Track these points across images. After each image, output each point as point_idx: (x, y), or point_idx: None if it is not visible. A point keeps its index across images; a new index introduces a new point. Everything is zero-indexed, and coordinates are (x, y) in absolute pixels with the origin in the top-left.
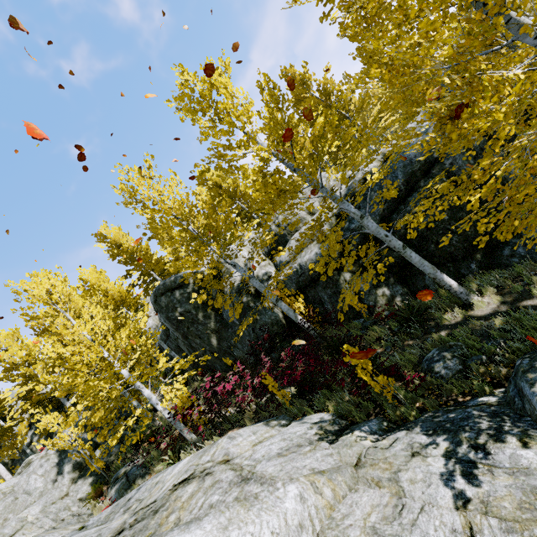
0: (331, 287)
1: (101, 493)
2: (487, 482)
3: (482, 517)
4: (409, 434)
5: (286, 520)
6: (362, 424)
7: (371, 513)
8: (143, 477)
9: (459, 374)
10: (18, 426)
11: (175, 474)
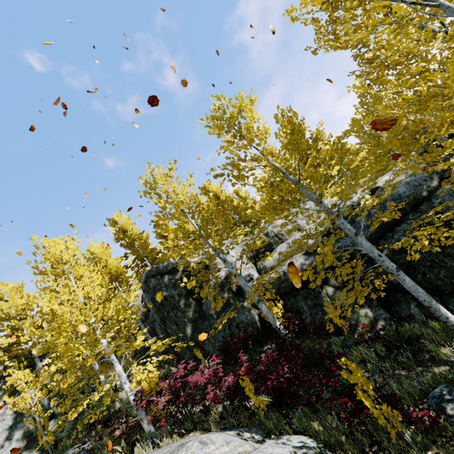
0: (311, 298)
1: None
2: None
3: None
4: None
5: None
6: None
7: None
8: None
9: None
10: None
11: None
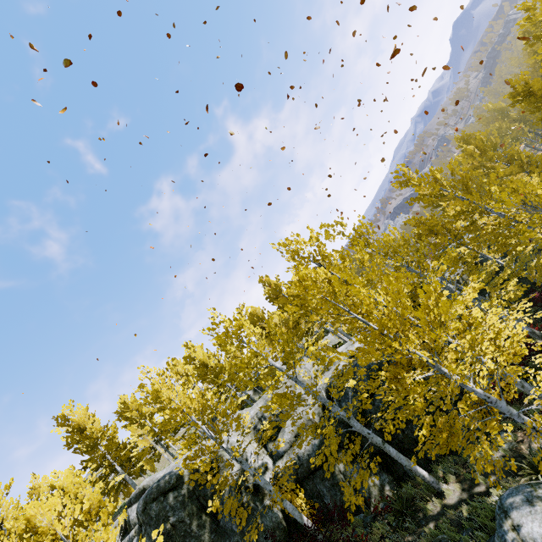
0: (328, 478)
1: None
2: None
3: None
4: None
5: None
6: None
7: None
8: None
9: None
10: None
11: None
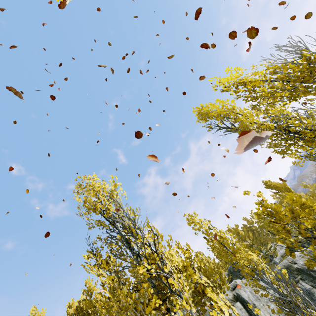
0: None
1: None
2: None
3: None
4: None
5: None
6: None
7: None
8: None
9: None
10: None
11: None
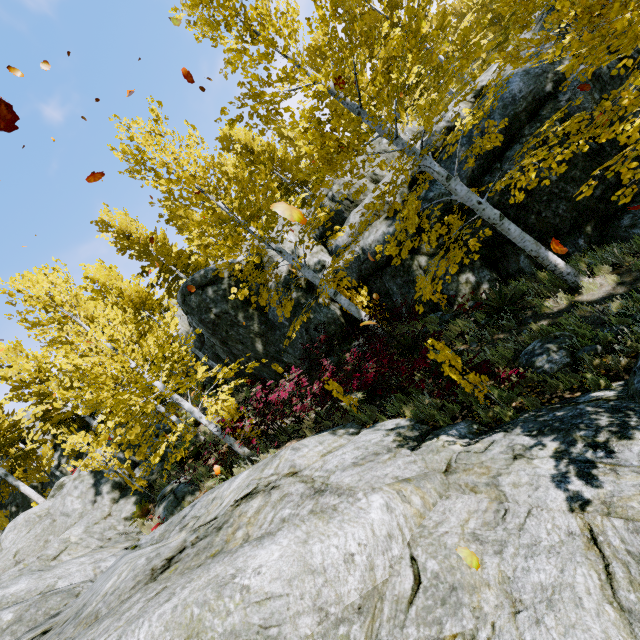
0: (401, 275)
1: (147, 512)
2: (611, 482)
3: (604, 518)
4: (507, 436)
5: (373, 531)
6: (448, 429)
7: (469, 520)
8: (192, 493)
9: (567, 368)
10: (41, 449)
11: (235, 489)
